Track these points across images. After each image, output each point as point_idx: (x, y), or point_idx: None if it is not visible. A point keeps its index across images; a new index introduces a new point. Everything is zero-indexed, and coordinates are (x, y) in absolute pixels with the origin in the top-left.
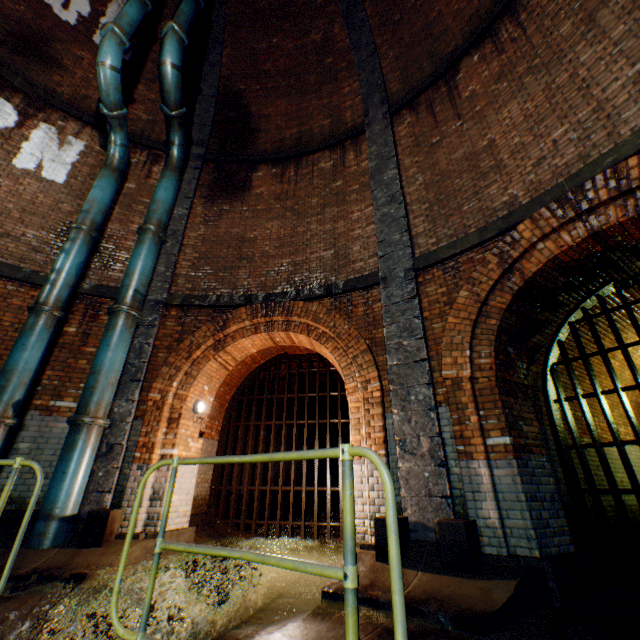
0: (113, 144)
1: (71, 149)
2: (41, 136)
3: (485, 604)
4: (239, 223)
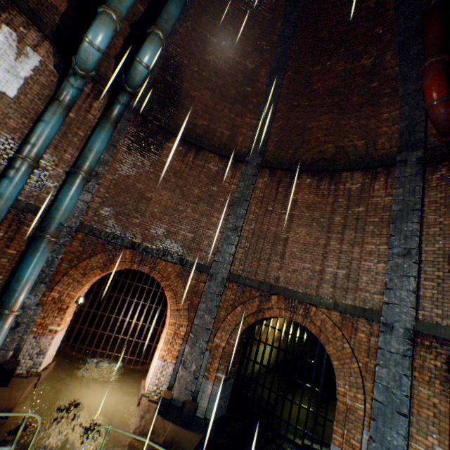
0: (71, 85)
1: (27, 62)
2: (1, 40)
3: (190, 446)
4: (144, 181)
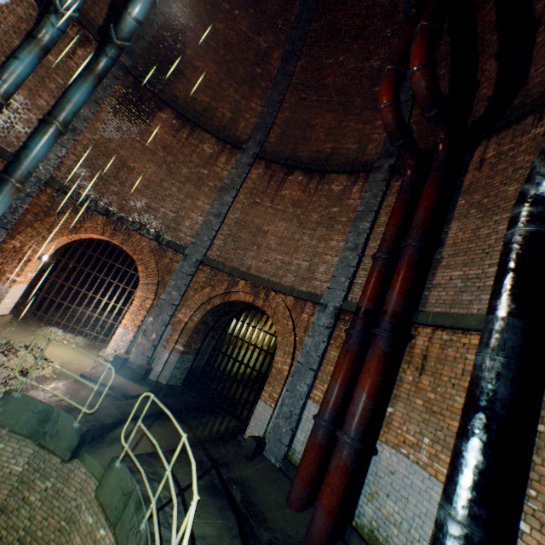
0: (51, 23)
1: None
2: None
3: (135, 392)
4: (128, 148)
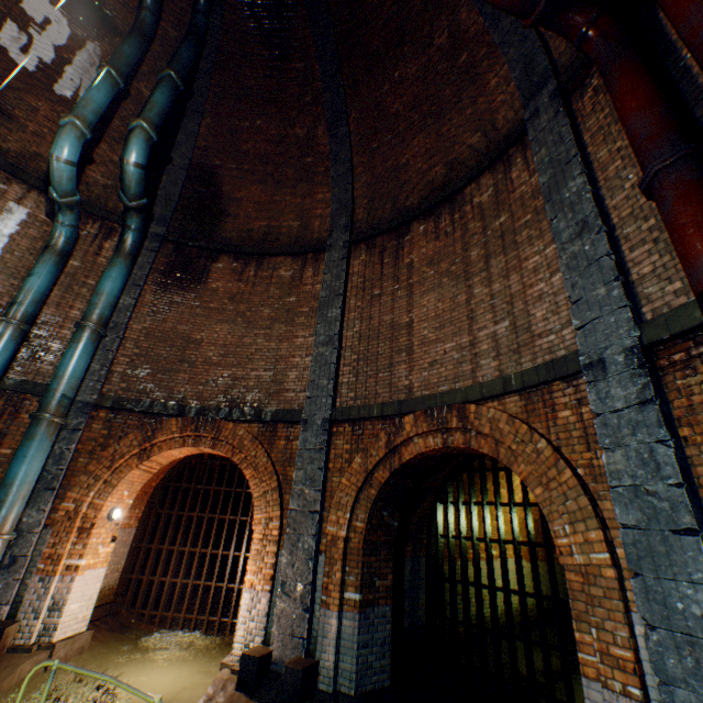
0: (60, 224)
1: (11, 218)
2: None
3: None
4: (188, 319)
